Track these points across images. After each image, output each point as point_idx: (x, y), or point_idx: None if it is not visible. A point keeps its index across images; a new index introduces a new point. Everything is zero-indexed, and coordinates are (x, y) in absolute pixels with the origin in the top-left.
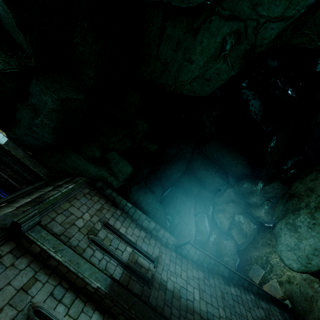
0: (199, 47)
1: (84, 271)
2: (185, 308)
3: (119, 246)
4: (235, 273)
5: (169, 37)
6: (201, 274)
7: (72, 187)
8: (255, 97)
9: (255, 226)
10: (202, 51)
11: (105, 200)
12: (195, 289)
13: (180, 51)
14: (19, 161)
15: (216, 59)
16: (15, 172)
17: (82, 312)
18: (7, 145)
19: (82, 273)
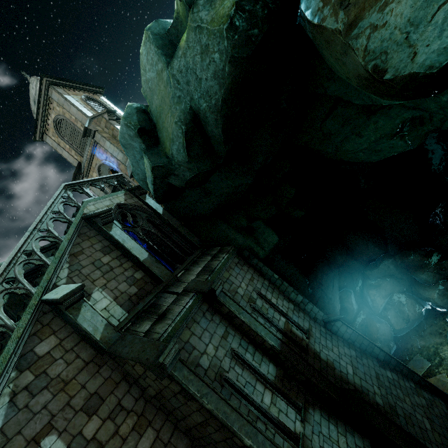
0: (373, 126)
1: (261, 331)
2: (339, 378)
3: (274, 315)
4: (393, 358)
5: (338, 115)
6: (353, 352)
7: (227, 257)
8: (437, 141)
9: (422, 309)
10: (376, 129)
11: (253, 270)
12: (348, 364)
13: (349, 126)
14: (176, 230)
15: (392, 136)
16: (171, 239)
17: (262, 361)
18: (165, 215)
19: (260, 333)
